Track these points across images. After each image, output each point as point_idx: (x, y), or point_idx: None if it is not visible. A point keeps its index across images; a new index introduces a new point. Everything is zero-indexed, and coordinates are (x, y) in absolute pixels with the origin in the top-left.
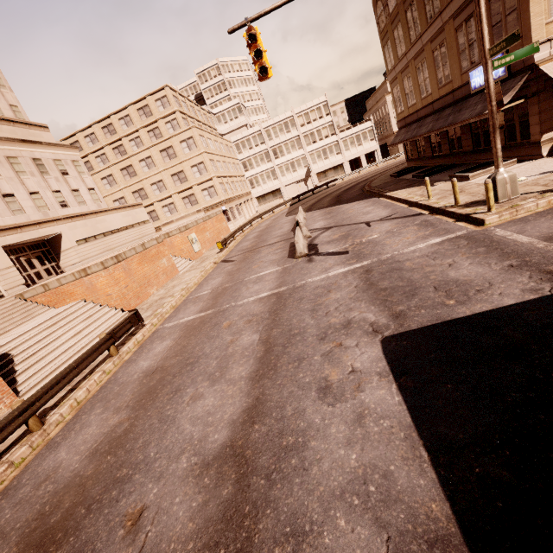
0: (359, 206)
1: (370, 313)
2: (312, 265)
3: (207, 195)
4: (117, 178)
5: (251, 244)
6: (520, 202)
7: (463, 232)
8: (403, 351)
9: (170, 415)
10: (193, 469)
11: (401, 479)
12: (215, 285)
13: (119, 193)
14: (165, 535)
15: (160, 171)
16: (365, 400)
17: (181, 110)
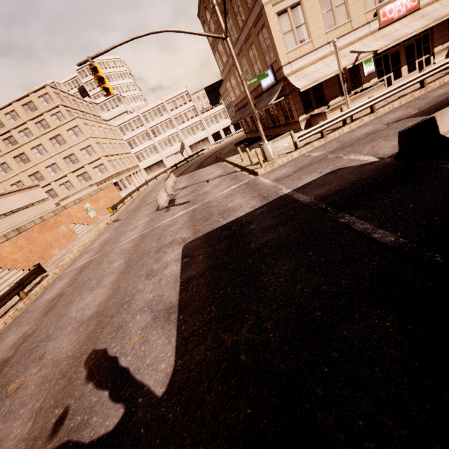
0: (209, 169)
1: (185, 233)
2: (167, 213)
3: (99, 172)
4: (11, 165)
5: (135, 206)
6: (276, 160)
7: (247, 180)
8: (191, 247)
9: (64, 313)
10: (74, 328)
11: (166, 295)
12: (104, 238)
13: (15, 177)
14: (57, 355)
15: (52, 156)
16: (165, 273)
17: (63, 104)
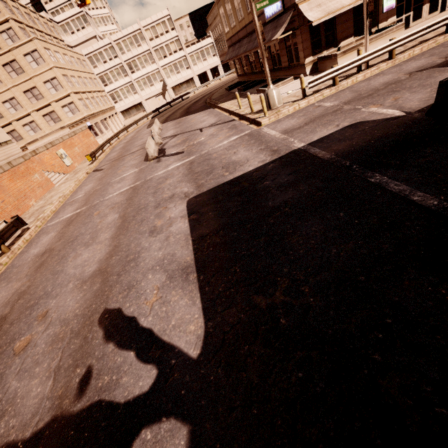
0: (200, 116)
1: (186, 187)
2: (159, 164)
3: (69, 112)
4: None
5: (118, 154)
6: (281, 109)
7: (249, 131)
8: (196, 203)
9: (59, 270)
10: (76, 286)
11: (178, 254)
12: (88, 190)
13: None
14: (63, 313)
15: (9, 88)
16: (171, 230)
17: (14, 17)
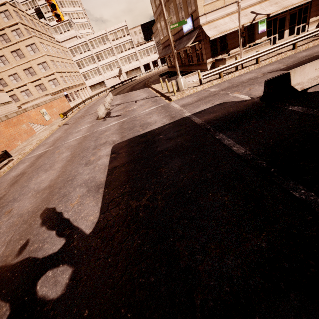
0: (138, 92)
1: (115, 137)
2: (104, 122)
3: (53, 84)
4: None
5: (81, 115)
6: (185, 91)
7: (163, 104)
8: (118, 147)
9: (25, 185)
10: (33, 195)
11: (98, 177)
12: (56, 136)
13: None
14: (21, 210)
15: (13, 66)
16: (98, 163)
17: (22, 22)
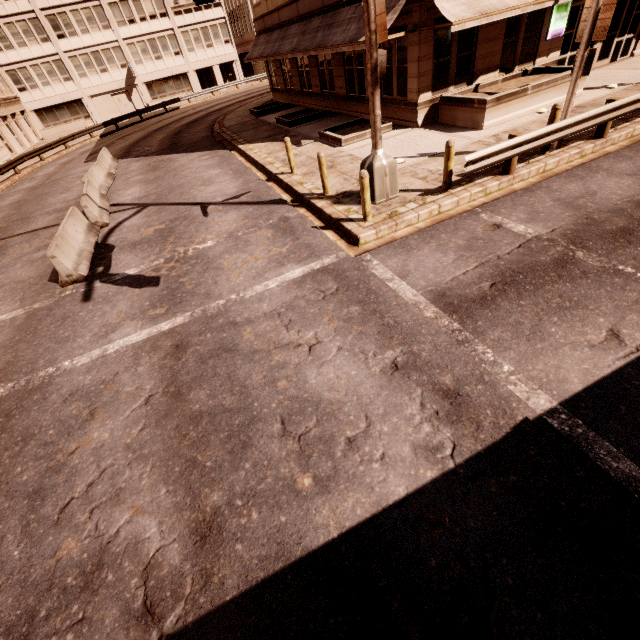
0: (201, 162)
1: (153, 517)
2: (85, 313)
3: None
4: None
5: None
6: (400, 208)
7: (332, 258)
8: None
9: None
10: None
11: None
12: None
13: None
14: None
15: None
16: None
17: None
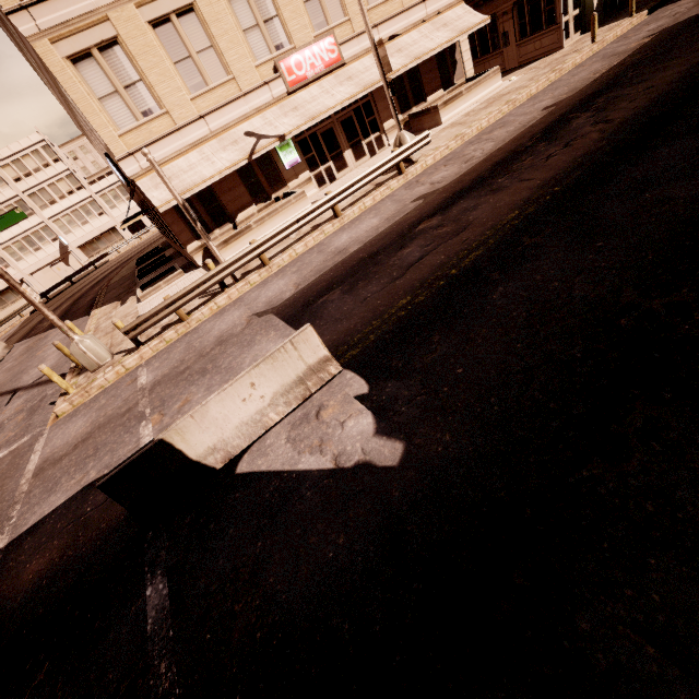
0: (58, 337)
1: None
2: None
3: None
4: None
5: None
6: (100, 374)
7: (29, 436)
8: None
9: None
10: None
11: None
12: None
13: None
14: None
15: None
16: None
17: None
